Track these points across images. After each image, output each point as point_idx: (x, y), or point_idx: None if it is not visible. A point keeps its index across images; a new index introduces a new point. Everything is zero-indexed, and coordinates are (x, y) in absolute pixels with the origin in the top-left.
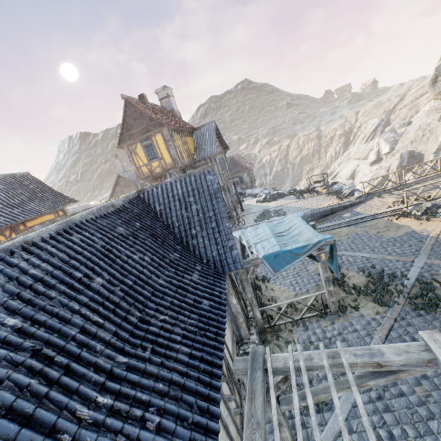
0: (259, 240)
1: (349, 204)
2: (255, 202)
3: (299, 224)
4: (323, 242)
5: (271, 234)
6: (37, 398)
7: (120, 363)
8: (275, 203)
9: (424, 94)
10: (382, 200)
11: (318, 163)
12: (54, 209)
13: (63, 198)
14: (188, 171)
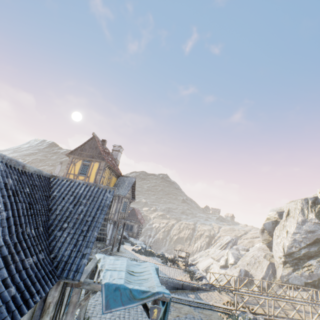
0: (112, 268)
1: (196, 287)
2: (131, 249)
3: (151, 271)
4: (161, 295)
5: (125, 269)
6: None
7: None
8: (145, 257)
9: (258, 237)
10: (220, 295)
11: (188, 247)
12: None
13: None
14: None
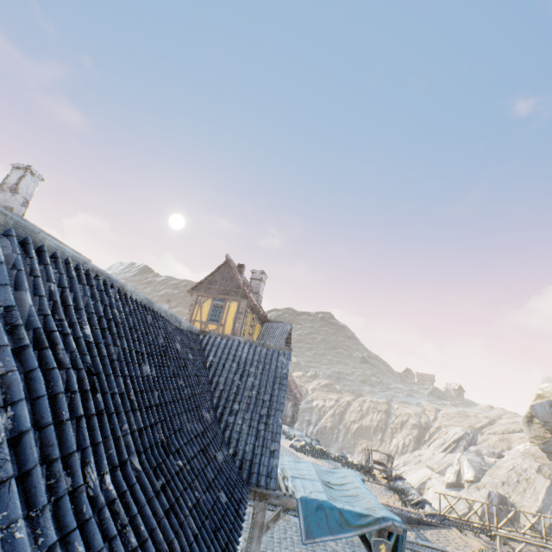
0: (300, 475)
1: (415, 518)
2: (288, 445)
3: (357, 484)
4: (389, 523)
5: (318, 477)
6: (70, 413)
7: (132, 465)
8: (314, 460)
9: (518, 431)
10: (464, 537)
11: (379, 446)
12: None
13: None
14: None
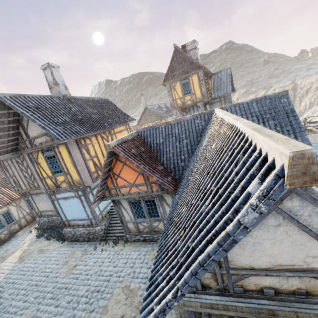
0: None
1: None
2: None
3: None
4: None
5: None
6: None
7: None
8: None
9: None
10: None
11: None
12: (126, 123)
13: (127, 116)
14: (206, 106)
